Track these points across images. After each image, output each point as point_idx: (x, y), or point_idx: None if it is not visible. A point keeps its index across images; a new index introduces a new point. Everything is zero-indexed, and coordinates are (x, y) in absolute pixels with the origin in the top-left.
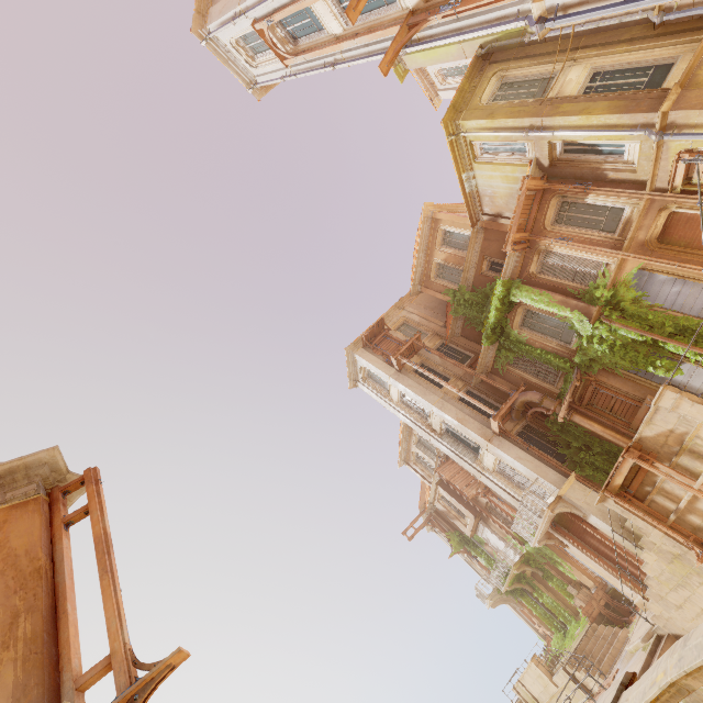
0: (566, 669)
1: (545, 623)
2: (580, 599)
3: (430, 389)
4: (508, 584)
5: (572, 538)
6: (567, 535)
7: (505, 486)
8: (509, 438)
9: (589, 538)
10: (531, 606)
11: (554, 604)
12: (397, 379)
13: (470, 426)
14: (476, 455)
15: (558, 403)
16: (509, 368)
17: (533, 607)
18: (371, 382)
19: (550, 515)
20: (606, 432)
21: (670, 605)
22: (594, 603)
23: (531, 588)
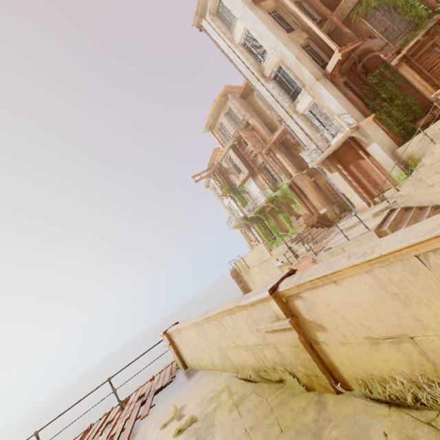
0: (287, 244)
1: (264, 237)
2: (303, 217)
3: (279, 28)
4: (254, 213)
5: (341, 165)
6: (338, 163)
7: (306, 127)
8: (332, 83)
9: (351, 167)
10: (259, 228)
11: (275, 227)
12: (251, 9)
13: (306, 65)
14: (292, 101)
15: (399, 49)
16: (361, 20)
17: (260, 229)
18: (218, 21)
19: (342, 141)
20: (423, 81)
21: (423, 186)
22: (312, 220)
23: (265, 218)
